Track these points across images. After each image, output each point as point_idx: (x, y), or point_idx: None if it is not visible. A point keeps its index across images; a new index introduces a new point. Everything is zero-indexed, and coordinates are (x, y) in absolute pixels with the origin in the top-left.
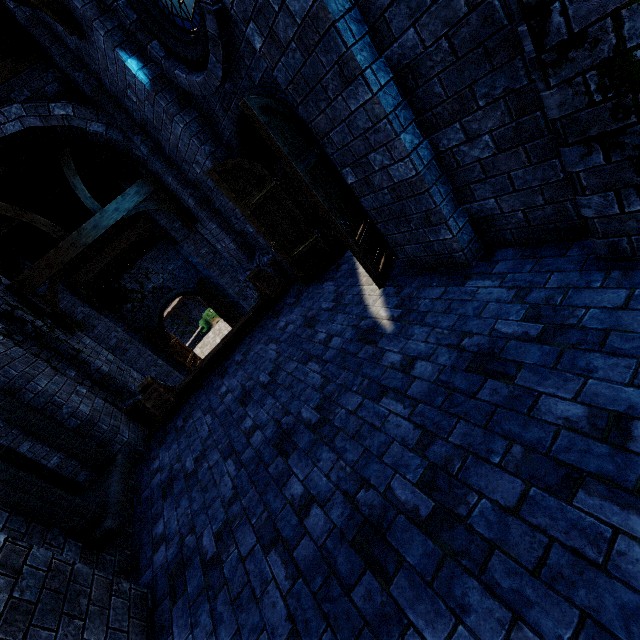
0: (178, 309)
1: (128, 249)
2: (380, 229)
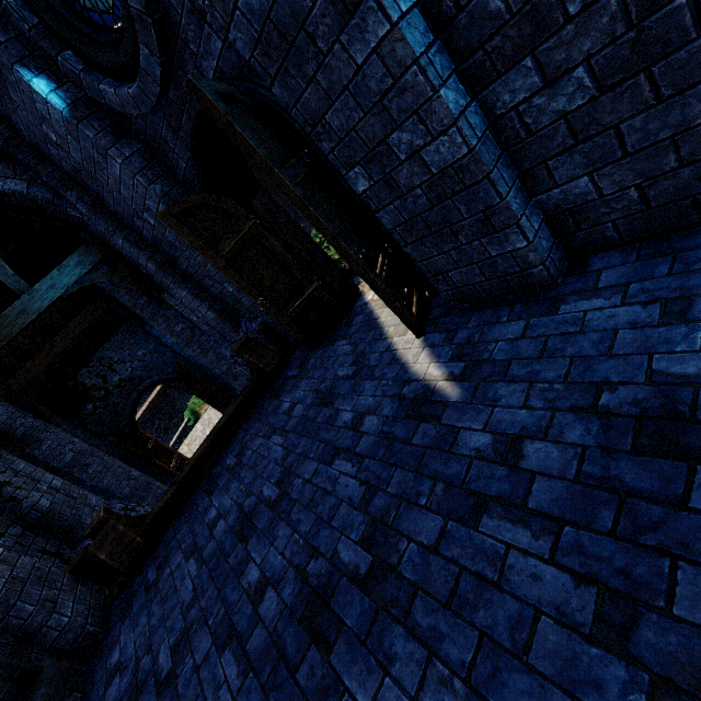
0: (158, 401)
1: (84, 338)
2: (411, 253)
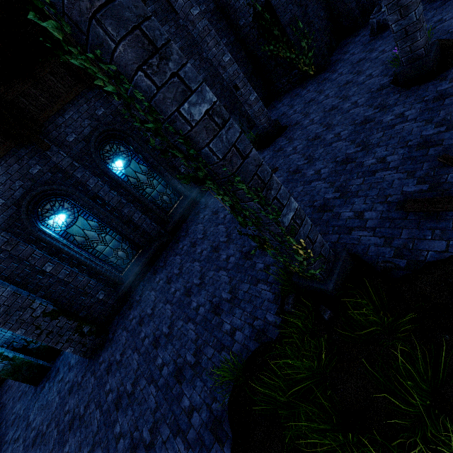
0: None
1: None
2: None
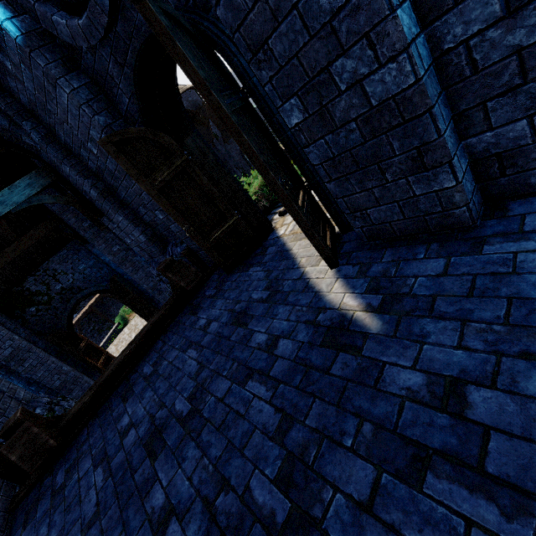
0: (95, 307)
1: (34, 251)
2: (333, 189)
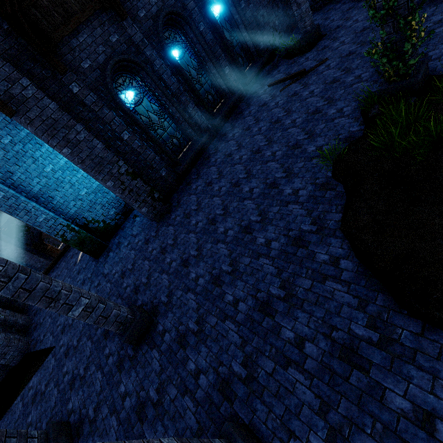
0: None
1: None
2: None
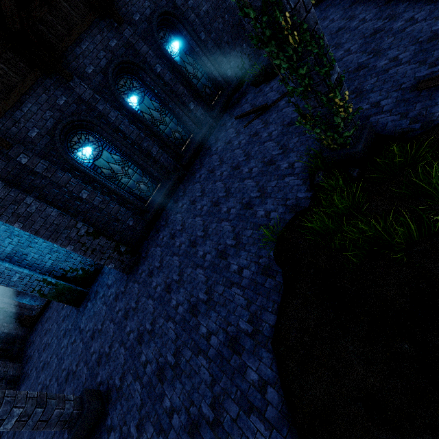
0: None
1: None
2: None
